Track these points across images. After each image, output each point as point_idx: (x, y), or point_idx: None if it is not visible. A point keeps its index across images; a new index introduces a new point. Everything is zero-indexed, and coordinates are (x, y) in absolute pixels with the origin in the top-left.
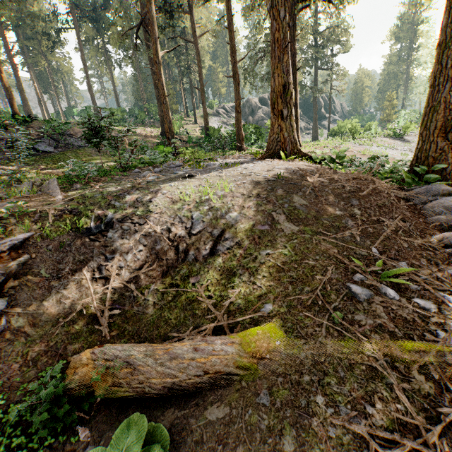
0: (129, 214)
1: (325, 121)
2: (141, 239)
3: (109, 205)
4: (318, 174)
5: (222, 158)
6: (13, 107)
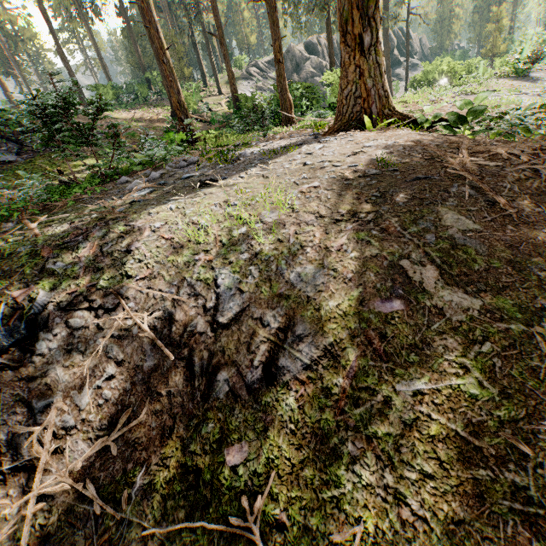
0: (83, 288)
1: (399, 68)
2: (110, 347)
3: (41, 271)
4: (466, 150)
5: (264, 140)
6: None
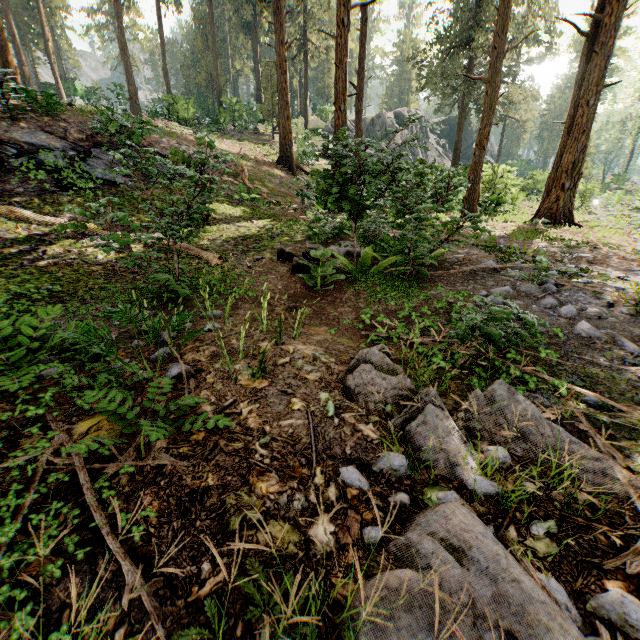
0: None
1: None
2: None
3: None
4: None
5: (580, 262)
6: (9, 67)
